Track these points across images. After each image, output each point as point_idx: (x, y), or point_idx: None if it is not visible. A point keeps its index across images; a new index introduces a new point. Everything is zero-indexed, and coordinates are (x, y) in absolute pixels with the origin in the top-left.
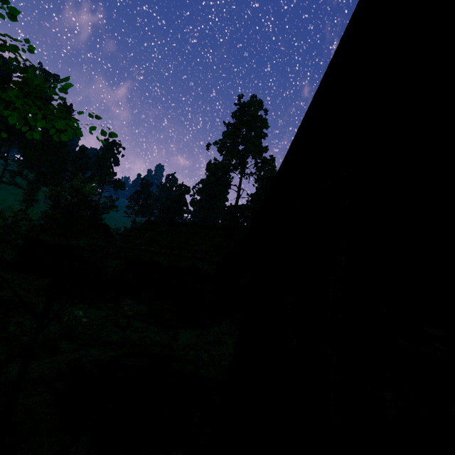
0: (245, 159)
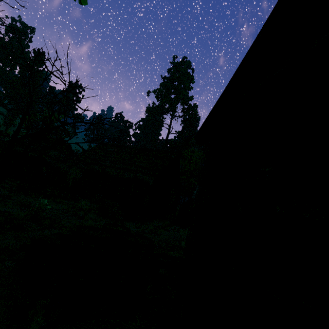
0: (176, 105)
